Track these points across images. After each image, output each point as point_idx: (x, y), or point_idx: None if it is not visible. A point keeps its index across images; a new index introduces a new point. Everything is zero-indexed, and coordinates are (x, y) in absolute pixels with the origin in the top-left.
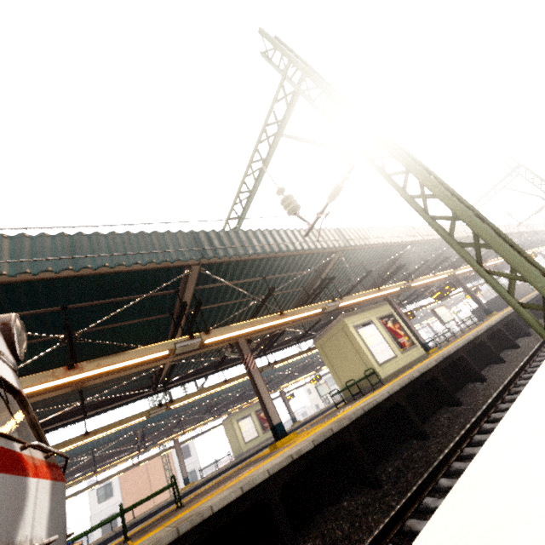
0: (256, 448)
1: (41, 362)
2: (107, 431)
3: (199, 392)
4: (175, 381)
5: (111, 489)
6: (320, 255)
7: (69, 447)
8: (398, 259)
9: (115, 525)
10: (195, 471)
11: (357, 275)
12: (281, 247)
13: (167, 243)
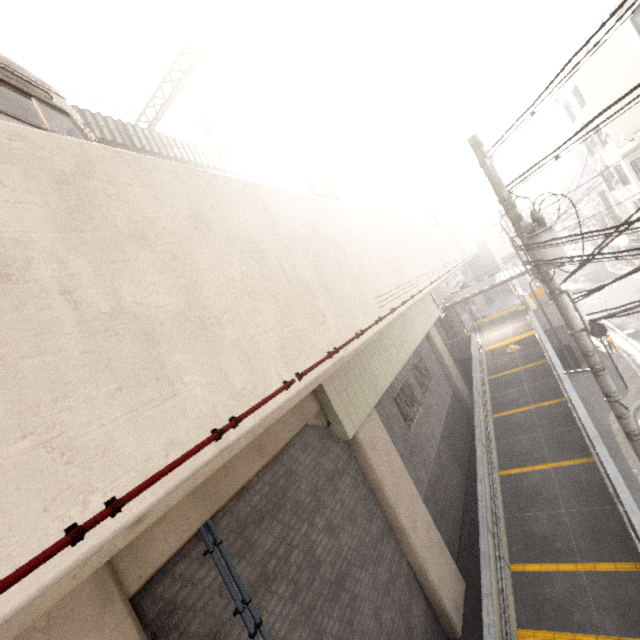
0: None
1: None
2: None
3: None
4: None
5: None
6: None
7: None
8: None
9: None
10: None
11: None
12: (197, 160)
13: (100, 124)
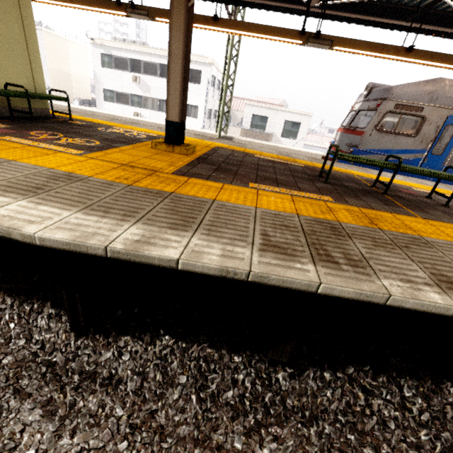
0: None
1: None
2: None
3: None
4: None
5: None
6: None
7: None
8: None
9: None
10: None
11: None
12: None
13: None
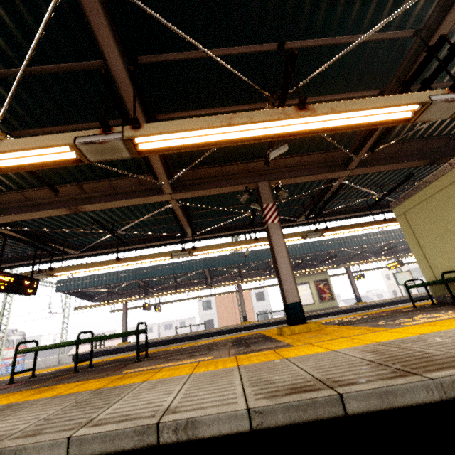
0: (309, 313)
1: (23, 175)
2: (134, 261)
3: (224, 245)
4: (214, 233)
5: (211, 304)
6: None
7: (108, 267)
8: None
9: (212, 326)
10: (267, 311)
11: None
12: None
13: None
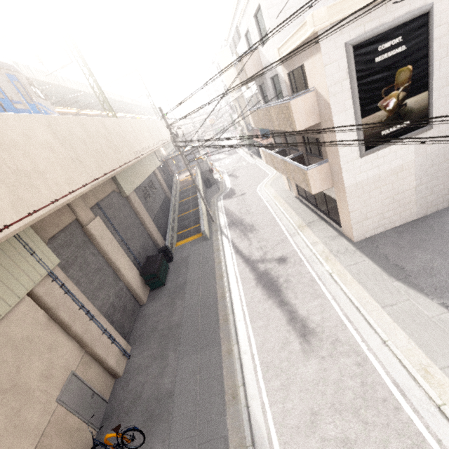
0: None
1: None
2: None
3: None
4: None
5: None
6: (43, 83)
7: None
8: (76, 97)
9: None
10: None
11: (54, 98)
12: (35, 76)
13: None
